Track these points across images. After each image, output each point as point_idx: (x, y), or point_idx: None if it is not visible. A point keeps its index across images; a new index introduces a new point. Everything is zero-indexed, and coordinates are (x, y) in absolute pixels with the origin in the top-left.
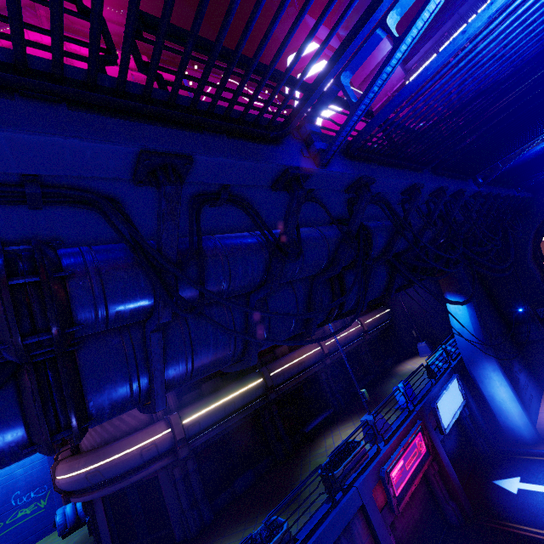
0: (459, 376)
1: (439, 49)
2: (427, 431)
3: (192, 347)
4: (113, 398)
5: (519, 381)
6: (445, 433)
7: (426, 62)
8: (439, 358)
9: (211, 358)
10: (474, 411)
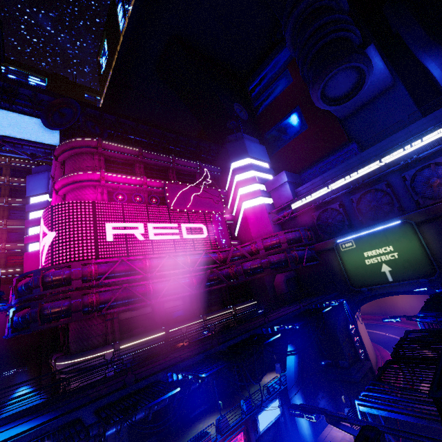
0: (283, 397)
1: (308, 196)
2: (249, 431)
3: (132, 418)
4: (111, 434)
5: (319, 405)
6: (260, 433)
7: (301, 199)
8: (277, 382)
9: (137, 419)
10: (287, 420)
